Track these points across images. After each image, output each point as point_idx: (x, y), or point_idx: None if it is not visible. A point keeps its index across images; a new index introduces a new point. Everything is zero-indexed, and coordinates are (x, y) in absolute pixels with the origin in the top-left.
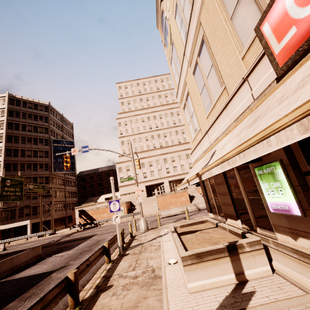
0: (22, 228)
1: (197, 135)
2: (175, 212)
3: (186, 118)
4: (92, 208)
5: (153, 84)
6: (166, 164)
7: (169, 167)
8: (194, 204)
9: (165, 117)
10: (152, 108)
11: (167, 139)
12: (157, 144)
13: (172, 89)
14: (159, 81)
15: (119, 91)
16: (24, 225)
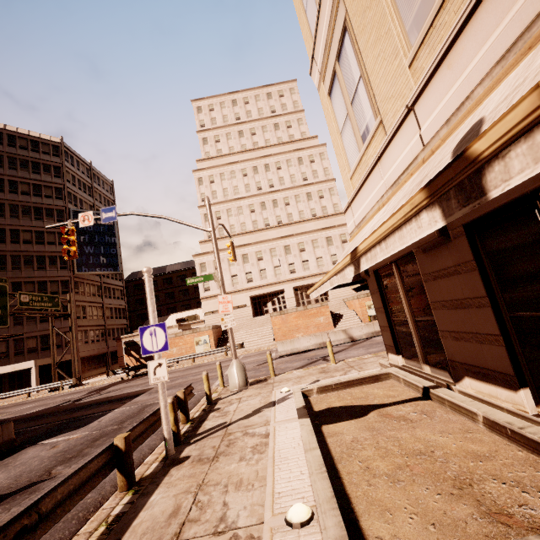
0: (25, 374)
1: (369, 149)
2: (305, 346)
3: (335, 118)
4: None
5: (263, 102)
6: (288, 257)
7: (295, 262)
8: (343, 330)
9: (288, 167)
10: (262, 149)
11: (290, 209)
12: (272, 218)
13: (301, 112)
14: (275, 95)
15: (198, 117)
16: (30, 369)
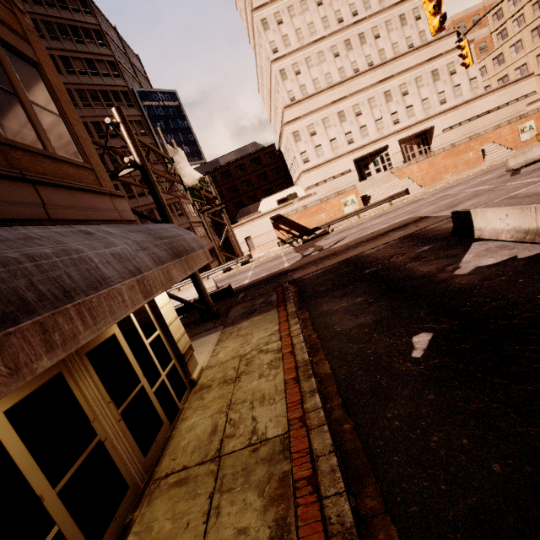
0: None
1: None
2: (539, 155)
3: None
4: (295, 209)
5: None
6: (390, 105)
7: (398, 111)
8: None
9: None
10: None
11: (381, 43)
12: (361, 60)
13: None
14: None
15: None
16: None
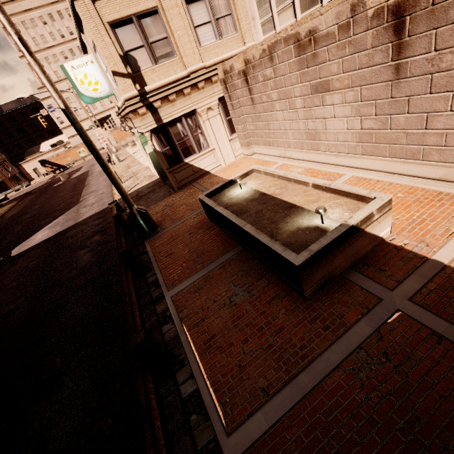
0: None
1: None
2: (131, 141)
3: None
4: (52, 156)
5: None
6: None
7: None
8: None
9: None
10: None
11: None
12: None
13: None
14: None
15: None
16: None
